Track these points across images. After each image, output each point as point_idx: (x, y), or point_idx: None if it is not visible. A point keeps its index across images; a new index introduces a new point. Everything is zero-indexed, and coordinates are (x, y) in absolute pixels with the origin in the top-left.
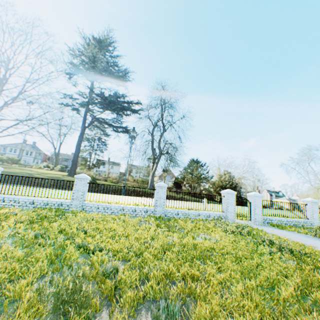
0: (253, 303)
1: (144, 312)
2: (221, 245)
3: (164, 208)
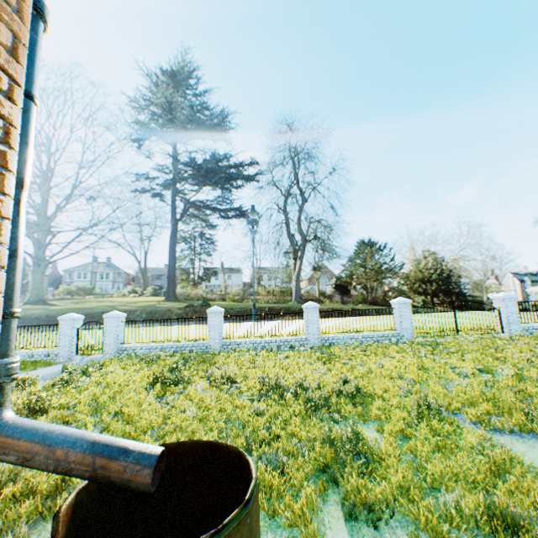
0: None
1: None
2: None
3: None
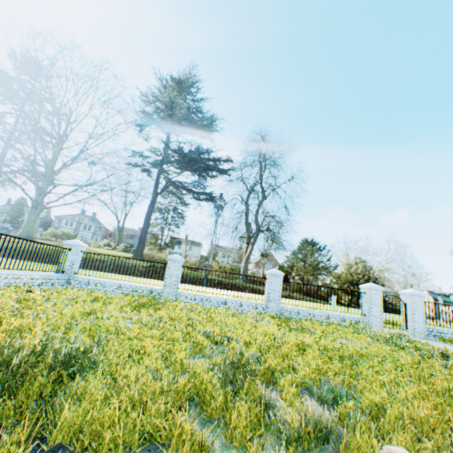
0: (430, 402)
1: (306, 396)
2: (373, 351)
3: (279, 304)
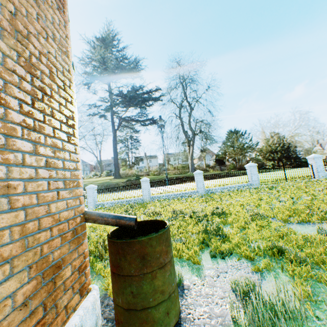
0: None
1: None
2: None
3: None
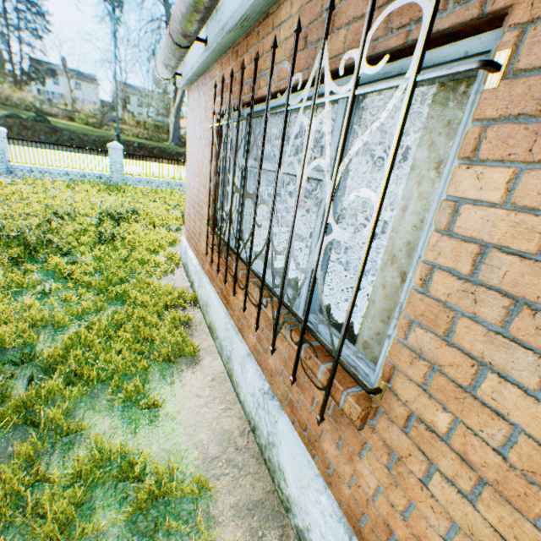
0: None
1: None
2: None
3: None
